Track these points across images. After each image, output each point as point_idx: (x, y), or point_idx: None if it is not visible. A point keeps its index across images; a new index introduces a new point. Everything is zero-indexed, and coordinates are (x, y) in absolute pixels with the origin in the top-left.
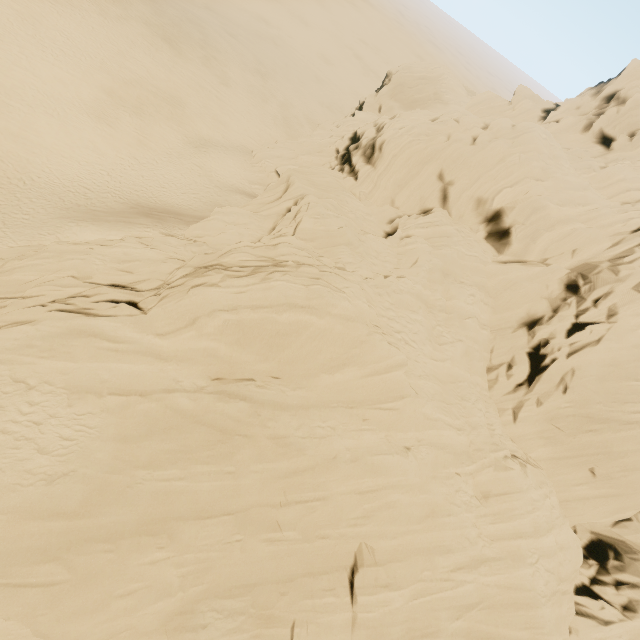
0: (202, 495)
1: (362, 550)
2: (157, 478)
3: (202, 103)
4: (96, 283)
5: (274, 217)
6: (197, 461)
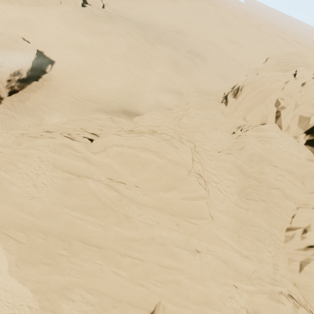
0: (87, 231)
1: (160, 305)
2: (71, 215)
3: (165, 73)
4: (87, 132)
5: (173, 117)
6: (90, 214)
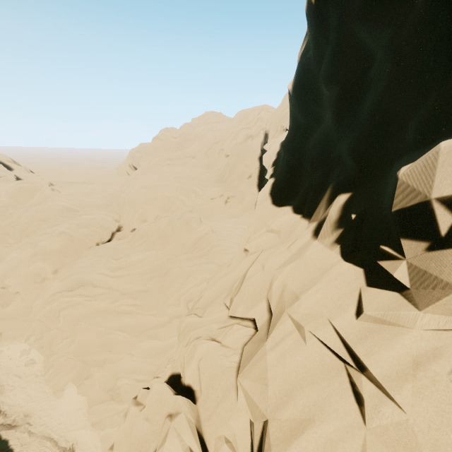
0: None
1: None
2: None
3: None
4: None
5: None
6: None
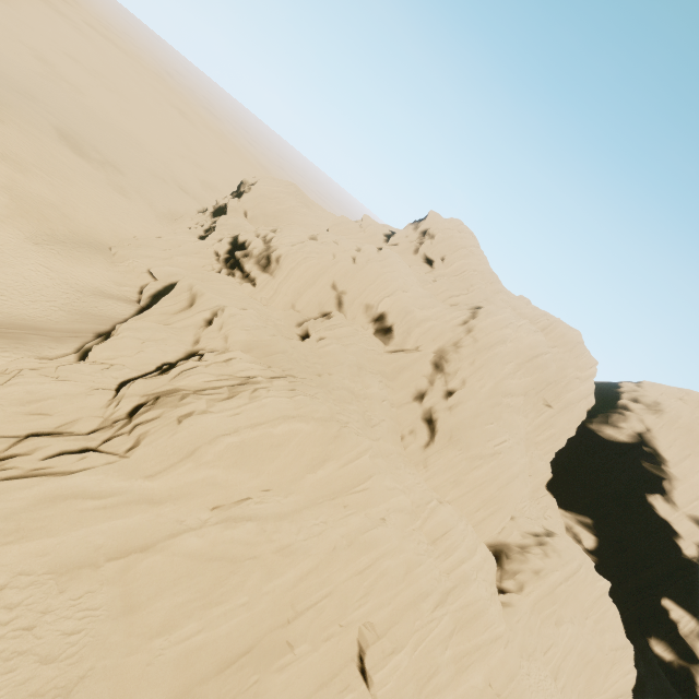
0: (221, 642)
1: (363, 633)
2: (175, 641)
3: (35, 191)
4: (6, 436)
5: (192, 329)
6: (211, 605)
